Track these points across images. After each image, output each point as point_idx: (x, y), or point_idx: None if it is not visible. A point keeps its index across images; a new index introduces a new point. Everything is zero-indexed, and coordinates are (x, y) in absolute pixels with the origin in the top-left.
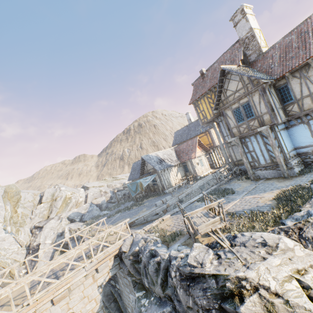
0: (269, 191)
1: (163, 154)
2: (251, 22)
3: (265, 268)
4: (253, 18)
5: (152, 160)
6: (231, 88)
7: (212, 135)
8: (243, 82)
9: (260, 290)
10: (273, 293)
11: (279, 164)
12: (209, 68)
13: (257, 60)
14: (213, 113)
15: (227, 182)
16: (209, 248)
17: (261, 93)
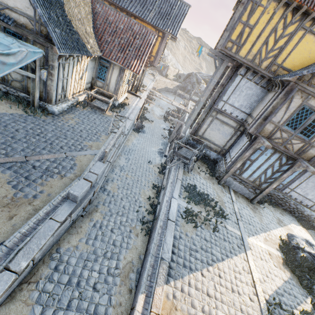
0: (263, 235)
1: None
2: None
3: None
4: None
5: None
6: None
7: (164, 46)
8: None
9: None
10: None
11: (263, 193)
12: None
13: None
14: (292, 80)
15: (192, 170)
16: None
17: None
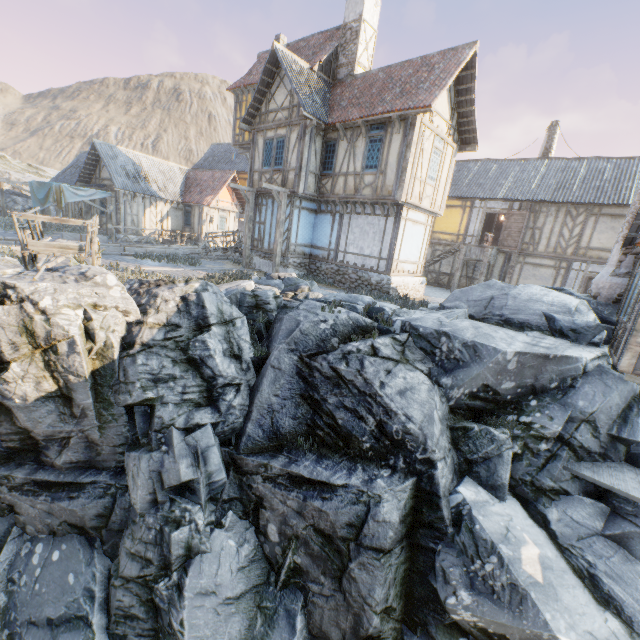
0: None
1: (152, 167)
2: (367, 5)
3: (52, 288)
4: (376, 1)
5: (118, 162)
6: (278, 98)
7: None
8: (293, 99)
9: (26, 303)
10: (41, 311)
11: (274, 252)
12: (294, 43)
13: (344, 83)
14: (240, 128)
15: (215, 258)
16: (22, 267)
17: (301, 133)
